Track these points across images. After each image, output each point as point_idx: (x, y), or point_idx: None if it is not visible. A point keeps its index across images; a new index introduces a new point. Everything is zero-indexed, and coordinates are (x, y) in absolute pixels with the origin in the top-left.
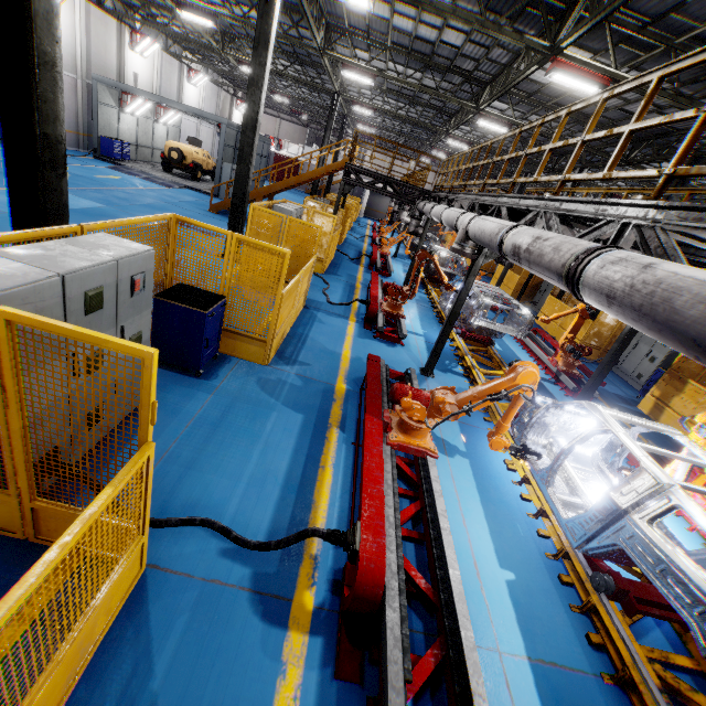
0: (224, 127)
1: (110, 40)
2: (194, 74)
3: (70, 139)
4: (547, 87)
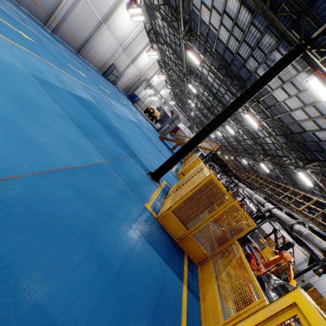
0: (175, 114)
1: (154, 70)
2: (166, 88)
3: (123, 88)
4: (289, 168)
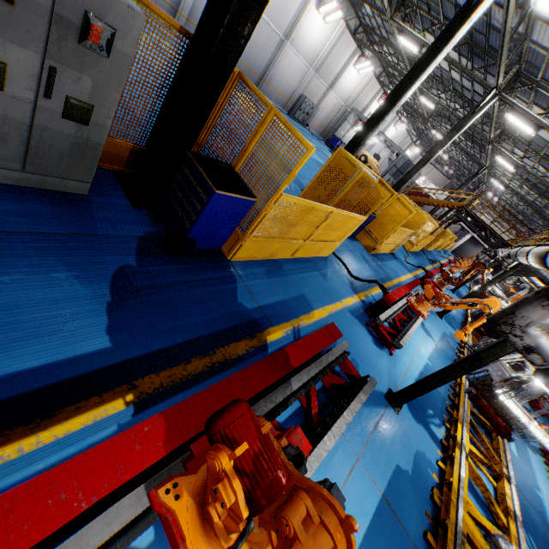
0: (401, 156)
1: (371, 94)
2: (400, 123)
3: (320, 130)
4: None
